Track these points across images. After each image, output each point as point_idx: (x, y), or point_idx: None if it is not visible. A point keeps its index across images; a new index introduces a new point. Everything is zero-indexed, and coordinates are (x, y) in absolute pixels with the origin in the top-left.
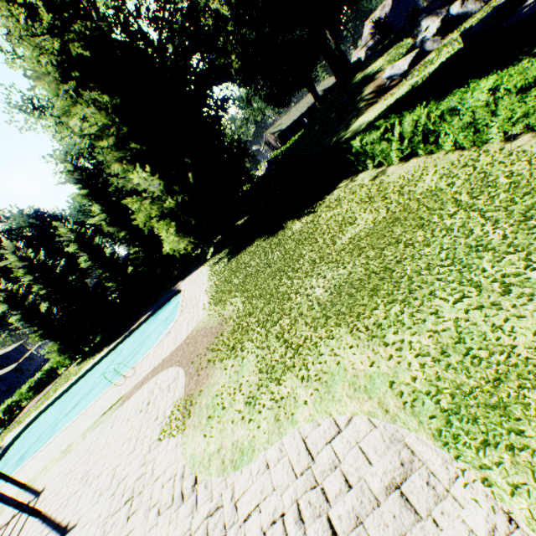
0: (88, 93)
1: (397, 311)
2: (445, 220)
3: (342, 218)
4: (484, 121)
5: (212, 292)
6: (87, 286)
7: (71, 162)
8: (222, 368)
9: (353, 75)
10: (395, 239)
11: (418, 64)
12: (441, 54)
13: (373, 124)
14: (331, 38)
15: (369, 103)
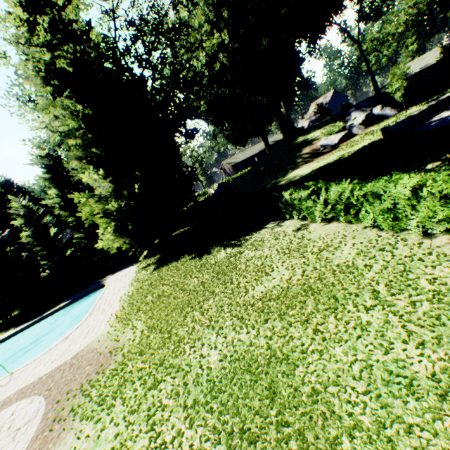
0: (60, 99)
1: (290, 449)
2: (361, 312)
3: (261, 263)
4: (404, 212)
5: (125, 302)
6: (22, 258)
7: (44, 149)
8: (77, 432)
9: (296, 137)
10: (306, 315)
11: (346, 141)
12: (364, 138)
13: (305, 178)
14: (284, 107)
15: (305, 160)
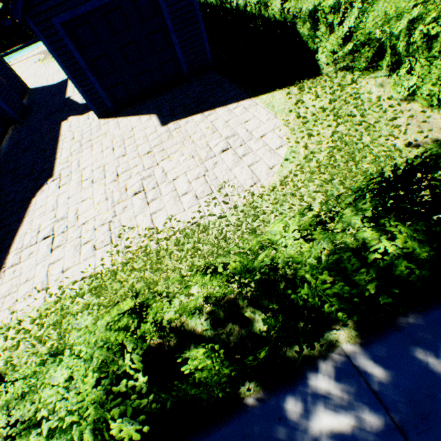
0: None
1: None
2: None
3: None
4: None
5: None
6: None
7: None
8: None
9: None
10: None
11: None
12: None
13: None
14: None
15: None
